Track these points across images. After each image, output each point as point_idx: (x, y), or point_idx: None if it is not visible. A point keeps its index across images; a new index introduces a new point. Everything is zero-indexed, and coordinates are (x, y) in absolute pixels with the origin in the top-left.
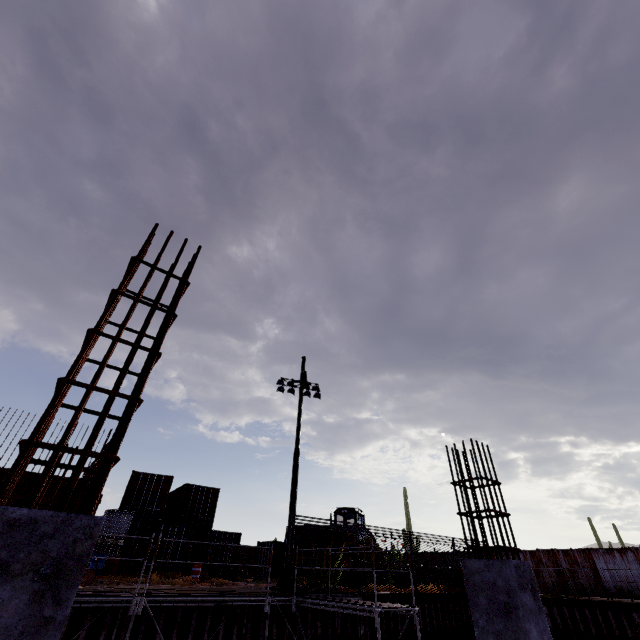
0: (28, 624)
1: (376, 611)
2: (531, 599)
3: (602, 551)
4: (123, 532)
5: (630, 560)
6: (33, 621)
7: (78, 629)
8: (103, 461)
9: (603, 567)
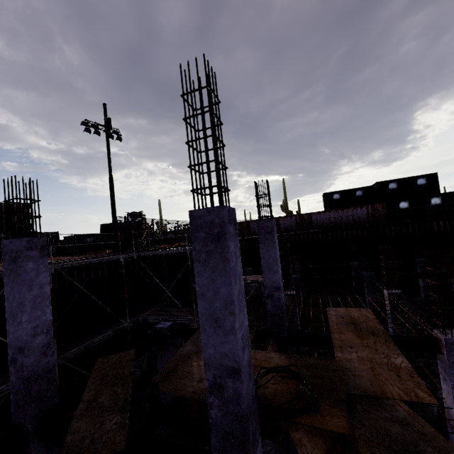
0: (235, 234)
1: (188, 249)
2: (275, 229)
3: (254, 221)
4: None
5: None
6: (236, 233)
7: (0, 289)
8: (212, 191)
9: (252, 227)
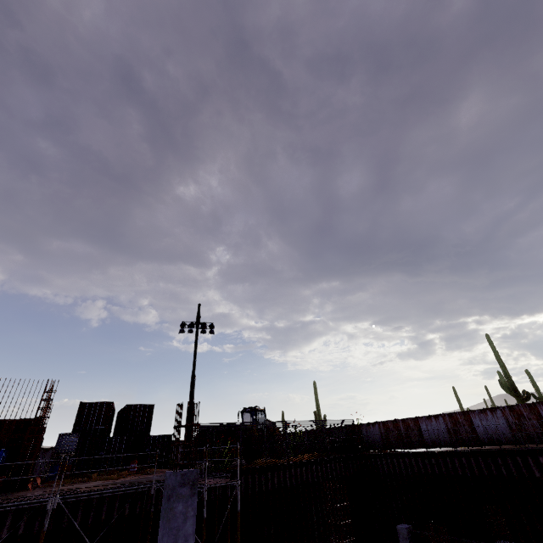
0: None
1: (205, 488)
2: (188, 490)
3: (425, 418)
4: (73, 448)
5: (440, 422)
6: None
7: (20, 520)
8: None
9: (425, 428)
